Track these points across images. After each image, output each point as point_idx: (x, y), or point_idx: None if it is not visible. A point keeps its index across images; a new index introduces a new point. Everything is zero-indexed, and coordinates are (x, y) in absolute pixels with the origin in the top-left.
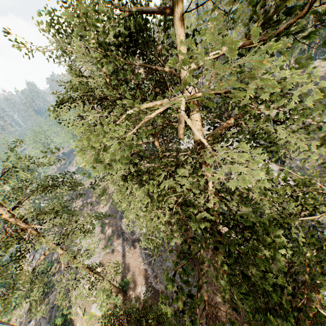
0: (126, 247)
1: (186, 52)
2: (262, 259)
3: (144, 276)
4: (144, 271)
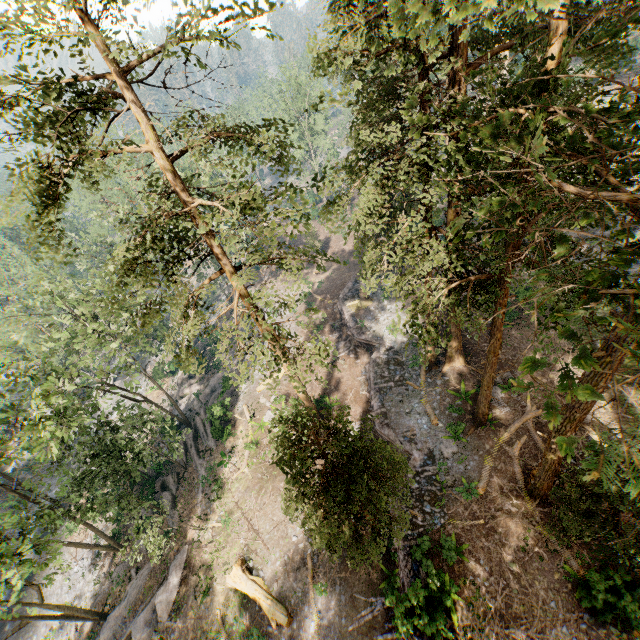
0: (341, 350)
1: None
2: None
3: (362, 408)
4: (364, 399)
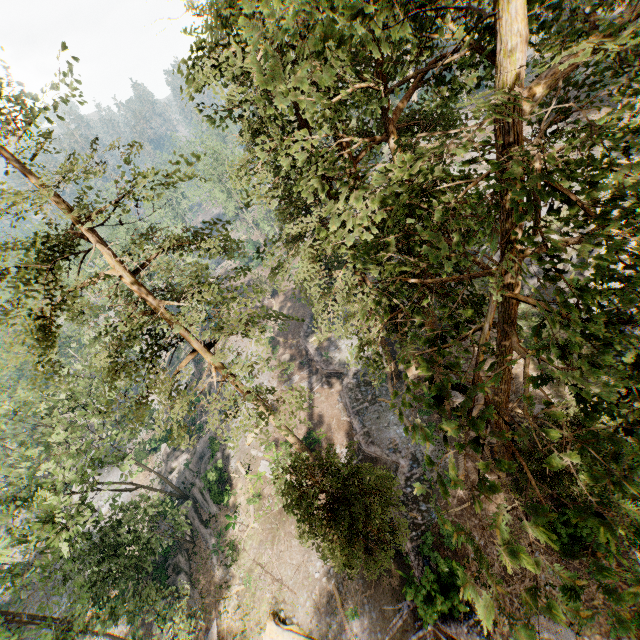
0: (315, 384)
1: None
2: None
3: (347, 433)
4: (346, 424)
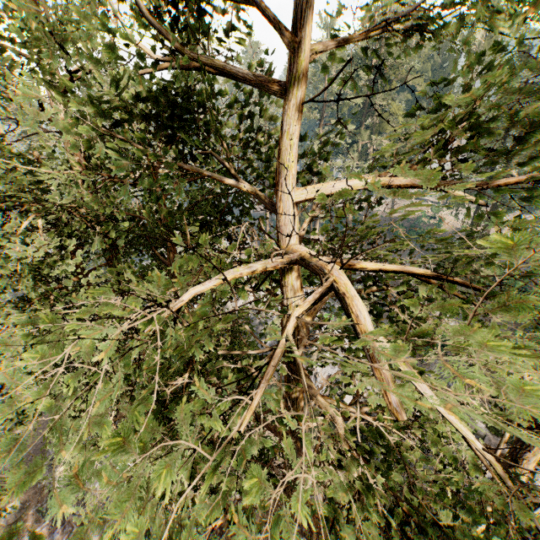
0: None
1: (295, 166)
2: None
3: None
4: None
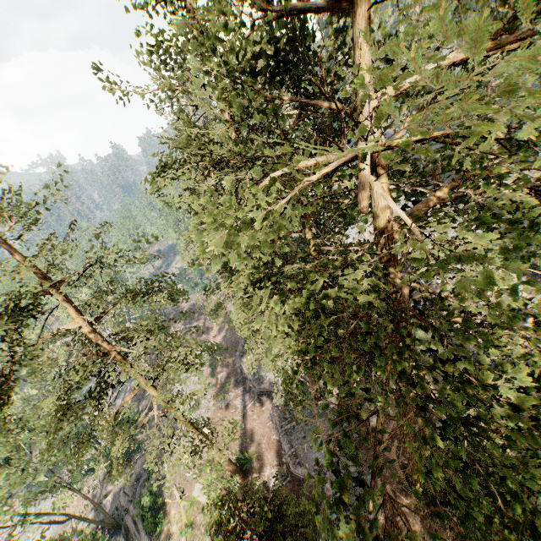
0: (248, 402)
1: None
2: (485, 416)
3: (277, 452)
4: (276, 443)
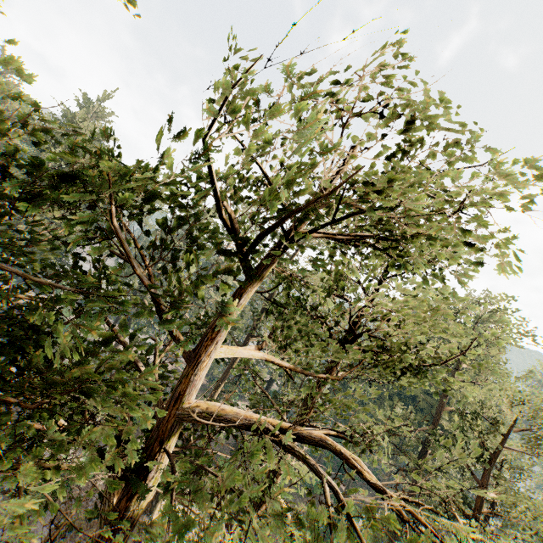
0: None
1: None
2: None
3: None
4: None
